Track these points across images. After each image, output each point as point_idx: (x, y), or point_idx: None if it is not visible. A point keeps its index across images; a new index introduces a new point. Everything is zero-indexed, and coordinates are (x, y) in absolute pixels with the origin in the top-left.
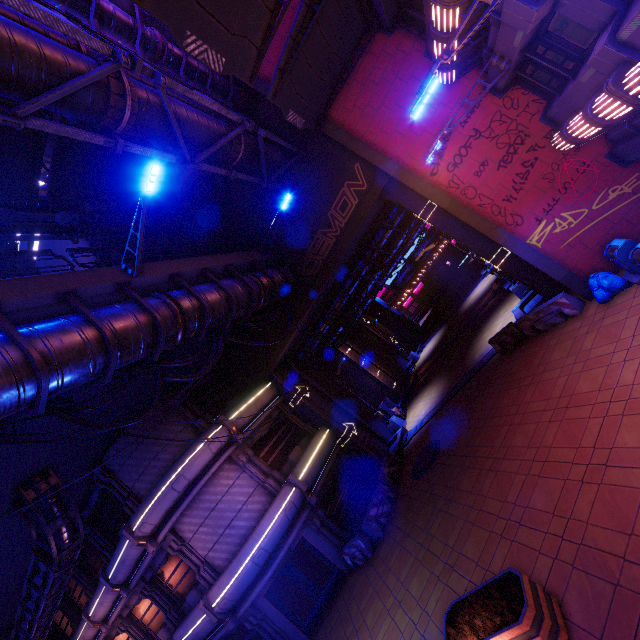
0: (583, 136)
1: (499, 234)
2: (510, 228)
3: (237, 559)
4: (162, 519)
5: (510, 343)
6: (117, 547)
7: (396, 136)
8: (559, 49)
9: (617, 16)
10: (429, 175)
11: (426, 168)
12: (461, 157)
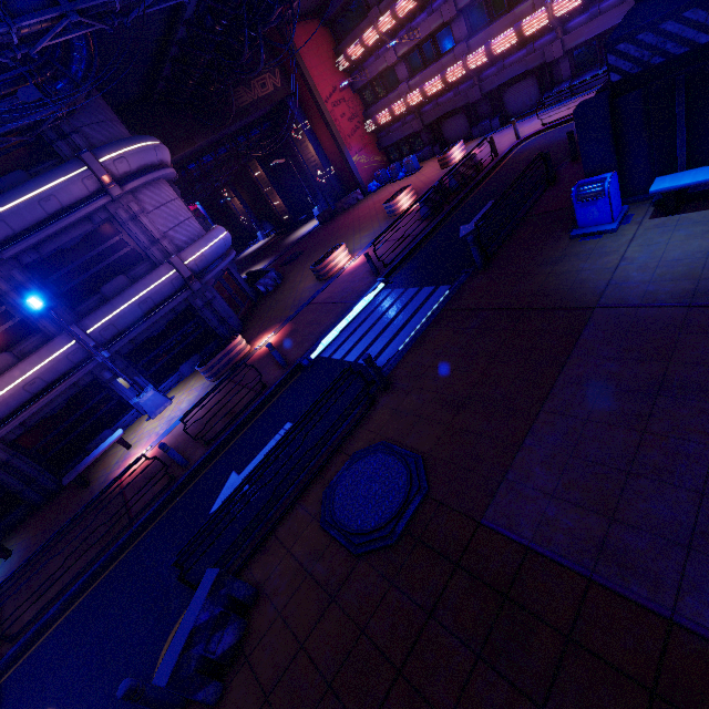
0: (381, 122)
1: (345, 148)
2: (348, 149)
3: (211, 234)
4: (135, 171)
5: (328, 218)
6: (33, 179)
7: (315, 70)
8: (385, 84)
9: (409, 79)
10: (324, 101)
11: (324, 97)
12: (337, 104)
